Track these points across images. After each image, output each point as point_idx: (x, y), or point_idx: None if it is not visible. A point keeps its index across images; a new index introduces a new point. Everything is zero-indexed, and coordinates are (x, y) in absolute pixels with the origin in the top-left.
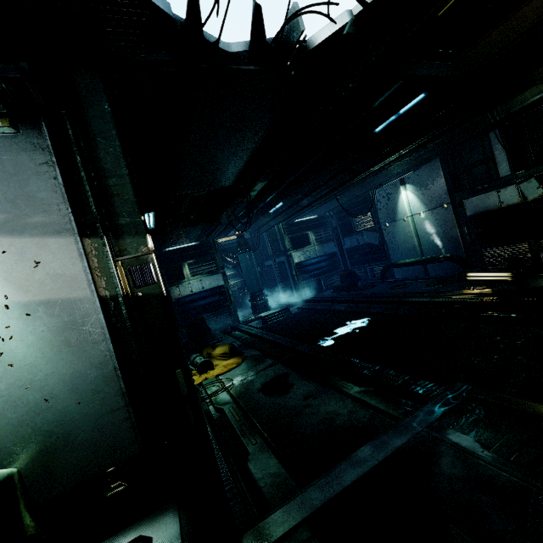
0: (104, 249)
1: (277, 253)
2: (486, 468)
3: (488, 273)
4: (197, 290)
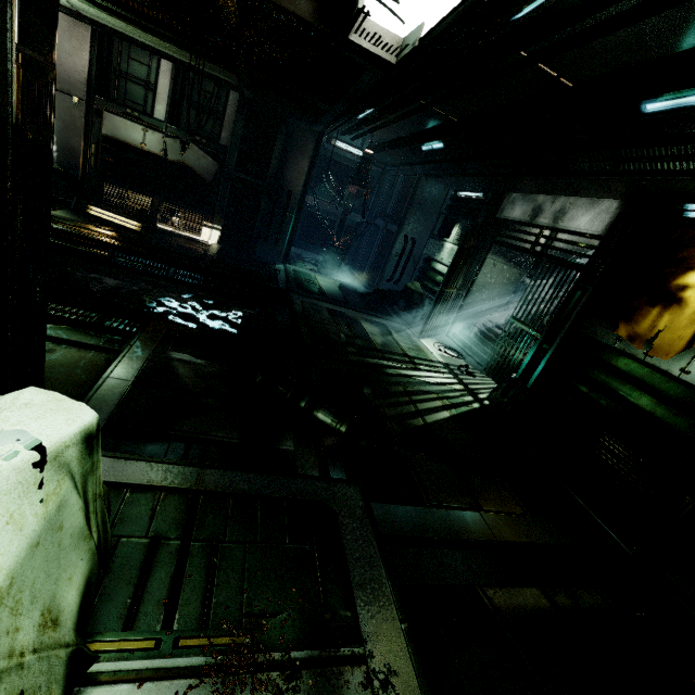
0: (7, 10)
1: None
2: (206, 368)
3: (117, 215)
4: None
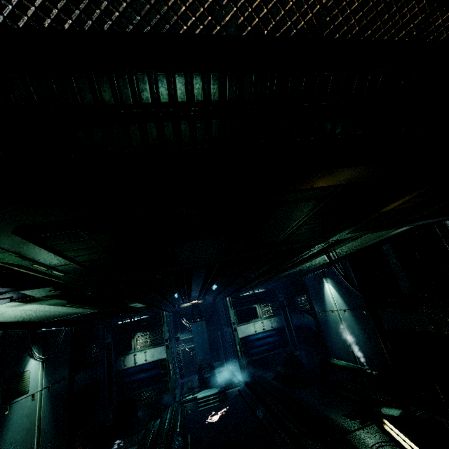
0: None
1: (227, 323)
2: None
3: (400, 434)
4: (140, 362)
